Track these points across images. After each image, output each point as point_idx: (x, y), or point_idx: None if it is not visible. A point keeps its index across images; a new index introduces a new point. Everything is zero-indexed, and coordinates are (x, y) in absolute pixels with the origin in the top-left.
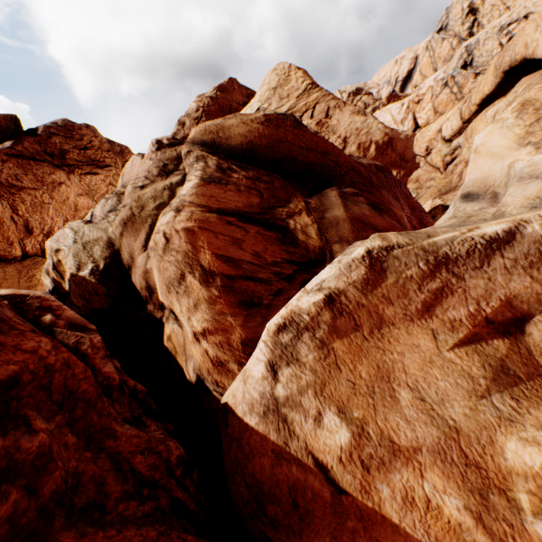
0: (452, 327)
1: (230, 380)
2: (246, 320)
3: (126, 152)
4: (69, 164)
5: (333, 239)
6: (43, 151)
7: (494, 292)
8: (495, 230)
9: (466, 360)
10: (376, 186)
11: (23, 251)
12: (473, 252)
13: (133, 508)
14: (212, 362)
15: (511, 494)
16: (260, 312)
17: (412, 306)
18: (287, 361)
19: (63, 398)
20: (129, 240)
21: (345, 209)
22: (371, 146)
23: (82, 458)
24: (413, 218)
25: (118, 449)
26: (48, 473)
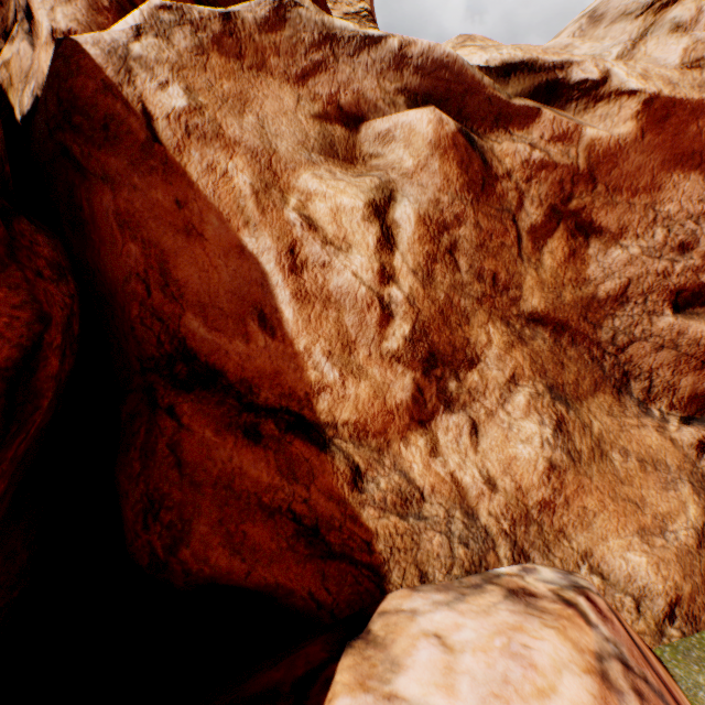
0: (314, 99)
1: None
2: None
3: None
4: None
5: None
6: None
7: (353, 84)
8: (375, 34)
9: (311, 126)
10: None
11: None
12: (353, 41)
13: None
14: None
15: (287, 197)
16: None
17: (295, 70)
18: (158, 34)
19: None
20: None
21: None
22: None
23: None
24: None
25: None
26: None
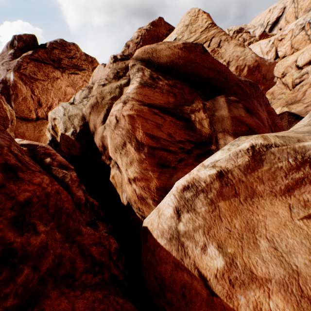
0: (305, 205)
1: (147, 209)
2: (159, 175)
3: (94, 62)
4: (63, 67)
5: (218, 129)
6: (49, 58)
7: None
8: None
9: (310, 228)
10: (250, 97)
11: (36, 116)
12: None
13: (90, 278)
14: (137, 197)
15: None
16: (168, 171)
17: (277, 186)
18: (187, 209)
19: (55, 212)
20: (94, 117)
21: (229, 111)
22: (245, 68)
23: (63, 247)
24: (269, 119)
25: (83, 242)
26: (45, 258)
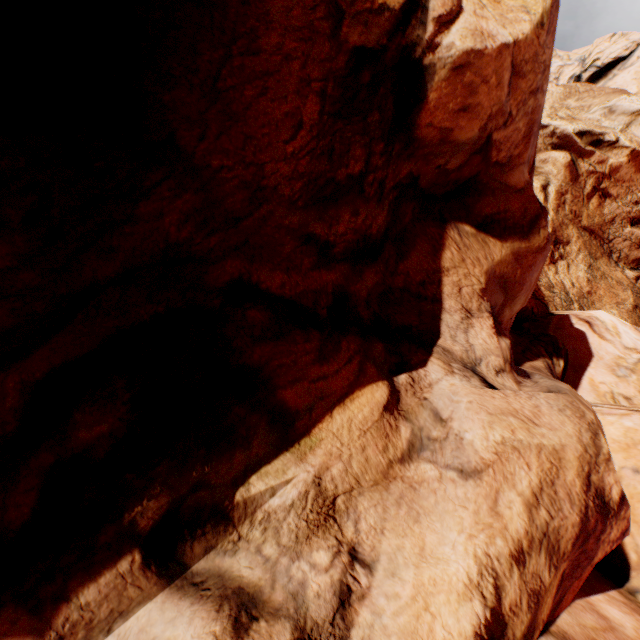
0: None
1: None
2: None
3: None
4: None
5: None
6: None
7: None
8: (544, 124)
9: None
10: None
11: None
12: None
13: None
14: None
15: None
16: None
17: None
18: None
19: None
20: None
21: None
22: None
23: None
24: None
25: None
26: None
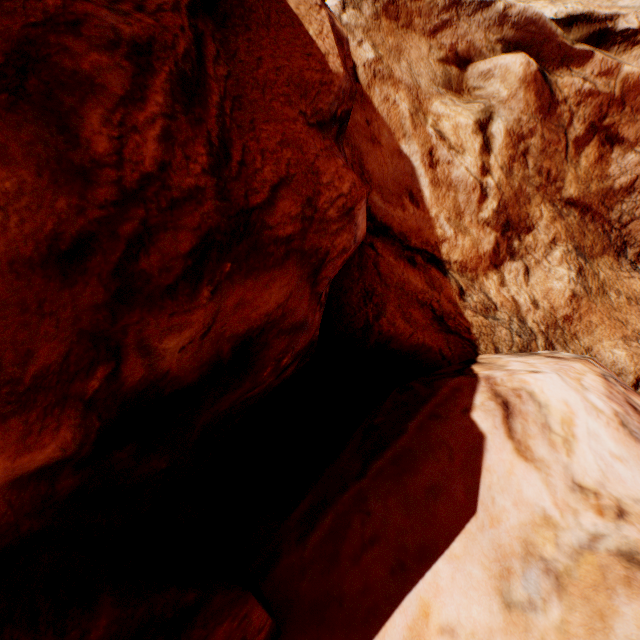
0: (440, 48)
1: None
2: None
3: None
4: None
5: None
6: None
7: (467, 37)
8: None
9: (437, 68)
10: None
11: None
12: (472, 5)
13: None
14: None
15: (427, 118)
16: None
17: (429, 27)
18: (354, 7)
19: None
20: None
21: None
22: None
23: None
24: None
25: None
26: None
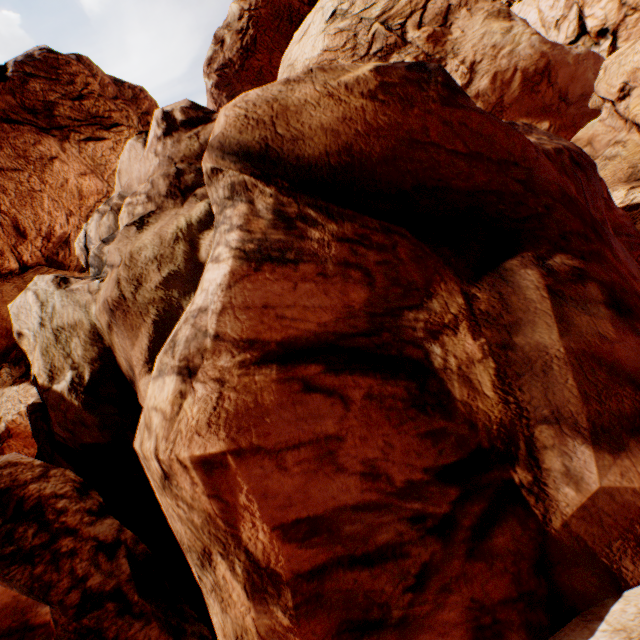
0: None
1: None
2: None
3: (142, 98)
4: (61, 126)
5: (536, 410)
6: (20, 105)
7: None
8: None
9: None
10: (602, 232)
11: (19, 263)
12: None
13: None
14: None
15: None
16: (384, 639)
17: None
18: None
19: None
20: (123, 343)
21: (563, 327)
22: (514, 77)
23: None
24: None
25: None
26: None
